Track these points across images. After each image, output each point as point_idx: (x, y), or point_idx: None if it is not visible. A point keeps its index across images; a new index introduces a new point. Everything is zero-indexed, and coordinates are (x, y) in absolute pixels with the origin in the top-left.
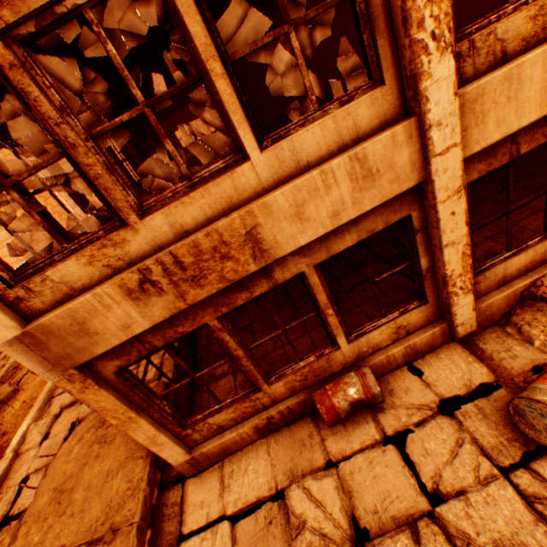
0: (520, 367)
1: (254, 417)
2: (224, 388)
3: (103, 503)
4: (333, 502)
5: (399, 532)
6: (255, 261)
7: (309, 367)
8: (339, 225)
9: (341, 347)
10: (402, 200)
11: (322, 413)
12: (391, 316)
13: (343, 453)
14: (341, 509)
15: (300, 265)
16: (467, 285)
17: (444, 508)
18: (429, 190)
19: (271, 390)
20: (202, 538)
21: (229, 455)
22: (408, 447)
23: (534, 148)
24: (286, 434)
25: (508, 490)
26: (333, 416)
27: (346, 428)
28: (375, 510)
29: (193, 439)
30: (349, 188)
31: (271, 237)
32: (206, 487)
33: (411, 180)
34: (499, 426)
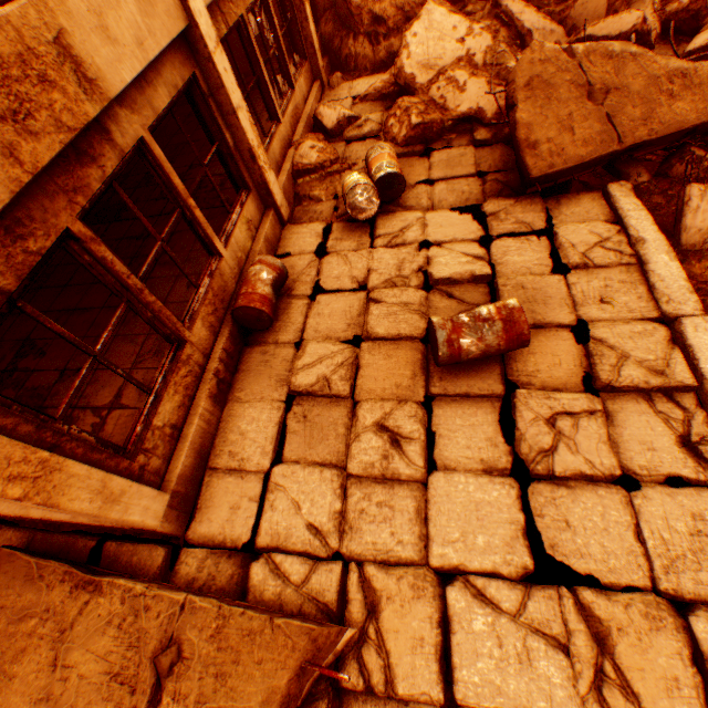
0: (329, 215)
1: (201, 389)
2: (122, 426)
3: (98, 699)
4: (327, 348)
5: (369, 309)
6: (89, 99)
7: (212, 290)
8: (151, 62)
9: (223, 255)
10: (182, 52)
11: (261, 308)
12: (238, 212)
13: (299, 331)
14: (335, 344)
15: (136, 126)
16: (267, 160)
17: (371, 284)
18: (199, 37)
19: (196, 338)
20: (271, 507)
21: (210, 456)
22: (328, 287)
23: (234, 27)
24: (245, 376)
25: (381, 250)
26: (270, 306)
27: (283, 320)
28: (349, 325)
29: (154, 473)
30: (136, 8)
31: (89, 59)
32: (221, 499)
33: (181, 20)
34: (351, 237)
